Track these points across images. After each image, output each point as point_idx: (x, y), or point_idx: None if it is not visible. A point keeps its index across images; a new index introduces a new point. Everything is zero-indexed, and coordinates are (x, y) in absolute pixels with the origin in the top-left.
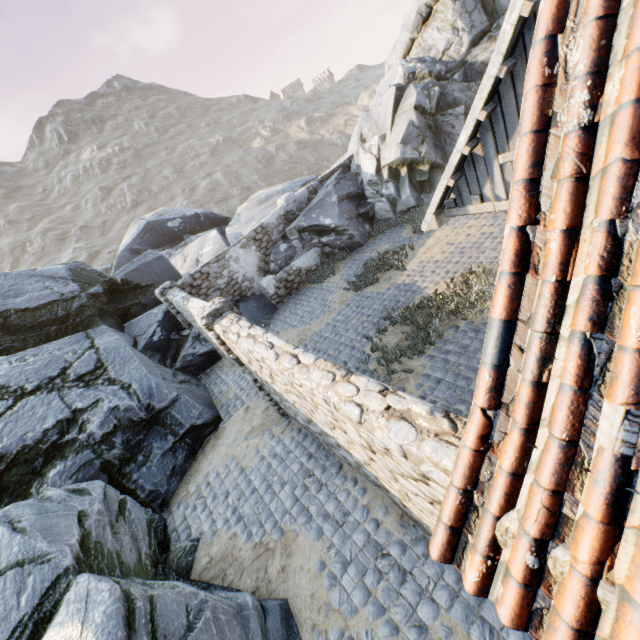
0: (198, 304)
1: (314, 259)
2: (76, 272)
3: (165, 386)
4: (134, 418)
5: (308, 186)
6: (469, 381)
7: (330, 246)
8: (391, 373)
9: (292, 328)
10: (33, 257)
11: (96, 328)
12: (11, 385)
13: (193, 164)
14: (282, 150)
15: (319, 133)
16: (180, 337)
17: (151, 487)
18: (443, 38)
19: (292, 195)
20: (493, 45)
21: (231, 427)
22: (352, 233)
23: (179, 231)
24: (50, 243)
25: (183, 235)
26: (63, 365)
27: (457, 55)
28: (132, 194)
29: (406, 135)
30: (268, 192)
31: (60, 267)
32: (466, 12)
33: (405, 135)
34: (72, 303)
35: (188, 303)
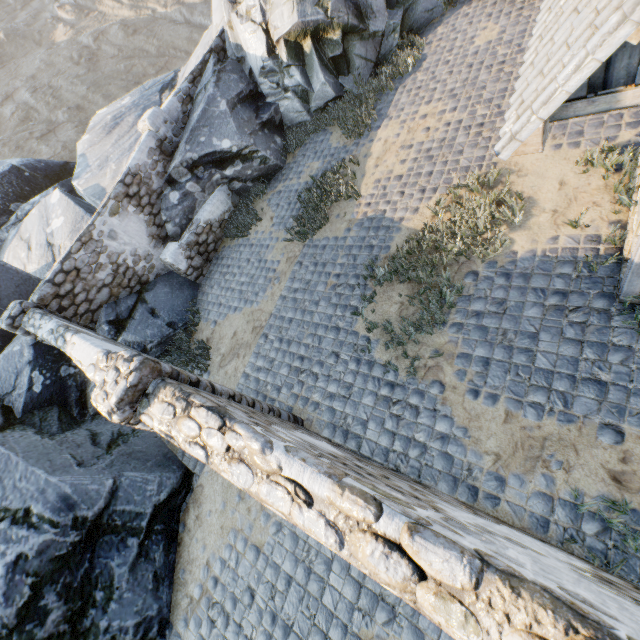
0: (85, 354)
1: (224, 203)
2: None
3: (88, 481)
4: (60, 552)
5: (176, 92)
6: (531, 355)
7: (239, 179)
8: (412, 362)
9: (234, 312)
10: None
11: None
12: None
13: None
14: (104, 40)
15: (147, 6)
16: (76, 370)
17: (135, 620)
18: None
19: (158, 112)
20: None
21: (211, 483)
22: (264, 154)
23: None
24: None
25: (8, 205)
26: None
27: None
28: None
29: None
30: (113, 111)
31: None
32: None
33: None
34: None
35: (65, 347)
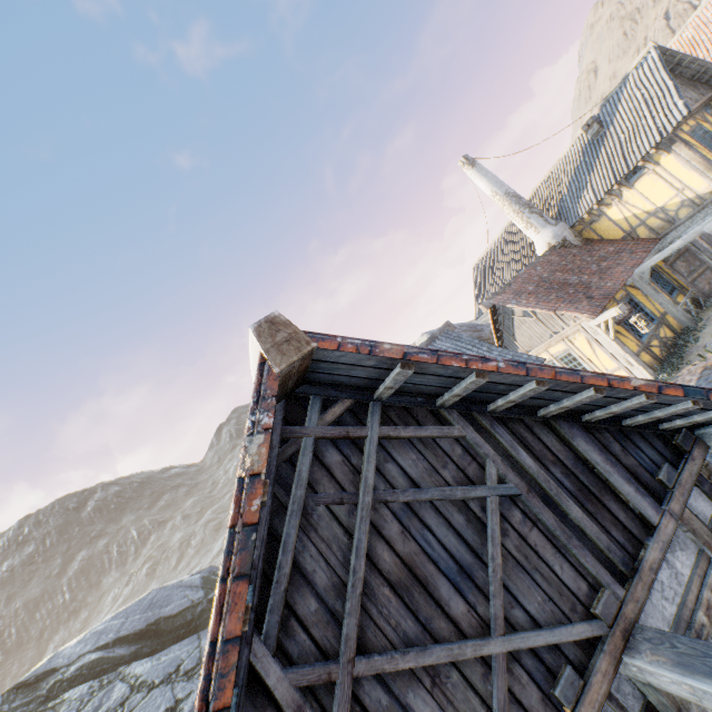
0: None
1: None
2: (206, 578)
3: None
4: None
5: None
6: None
7: None
8: None
9: None
10: (194, 549)
11: (205, 629)
12: (149, 679)
13: None
14: None
15: None
16: None
17: None
18: None
19: None
20: None
21: None
22: None
23: None
24: (208, 534)
25: None
26: (179, 662)
27: None
28: None
29: None
30: None
31: (197, 576)
32: None
33: None
34: (197, 608)
35: None
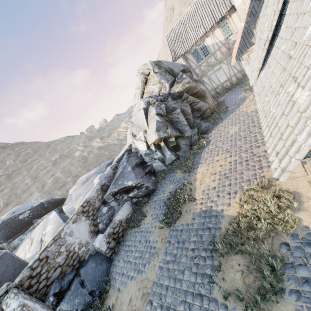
0: None
1: (128, 209)
2: None
3: None
4: None
5: (111, 166)
6: None
7: (136, 197)
8: None
9: (130, 280)
10: None
11: None
12: None
13: (43, 172)
14: (91, 153)
15: (107, 141)
16: None
17: None
18: (157, 87)
19: (102, 174)
20: (180, 85)
21: None
22: (147, 185)
23: (29, 219)
24: None
25: (32, 220)
26: None
27: (166, 91)
28: (4, 199)
29: (157, 127)
30: (87, 175)
31: None
32: (163, 76)
33: (157, 127)
34: None
35: None
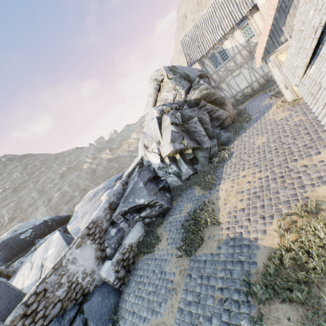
0: None
1: (139, 231)
2: None
3: None
4: None
5: (121, 181)
6: None
7: (148, 217)
8: None
9: (143, 323)
10: None
11: None
12: None
13: (50, 185)
14: (100, 165)
15: (117, 153)
16: None
17: None
18: (171, 94)
19: (111, 191)
20: (196, 91)
21: None
22: (161, 203)
23: (31, 238)
24: None
25: (34, 240)
26: None
27: (181, 99)
28: (9, 214)
29: (172, 137)
30: (95, 190)
31: None
32: (178, 82)
33: (171, 137)
34: None
35: None
